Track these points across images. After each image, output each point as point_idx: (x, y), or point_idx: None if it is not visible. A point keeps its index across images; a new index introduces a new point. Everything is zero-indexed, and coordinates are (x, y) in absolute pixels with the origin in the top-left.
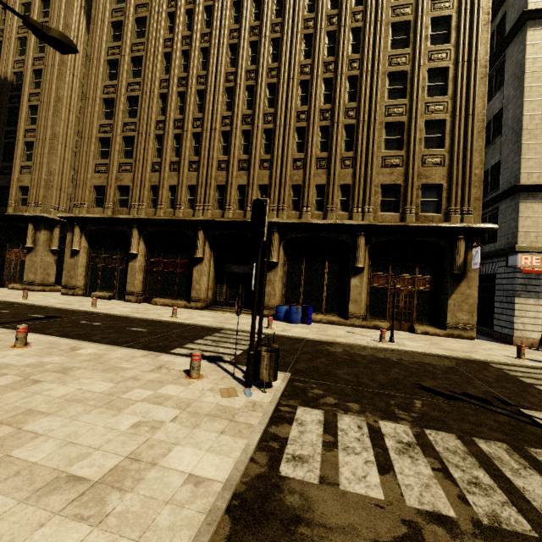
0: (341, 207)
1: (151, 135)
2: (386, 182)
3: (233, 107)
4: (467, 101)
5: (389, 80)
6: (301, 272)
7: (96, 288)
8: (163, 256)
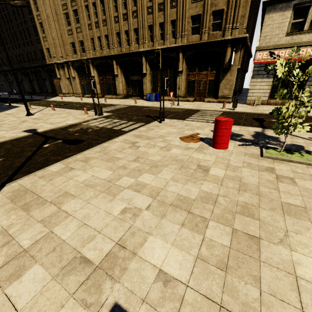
0: (172, 36)
1: (83, 7)
2: (193, 14)
3: None
4: None
5: None
6: (158, 76)
7: (86, 93)
8: (104, 75)
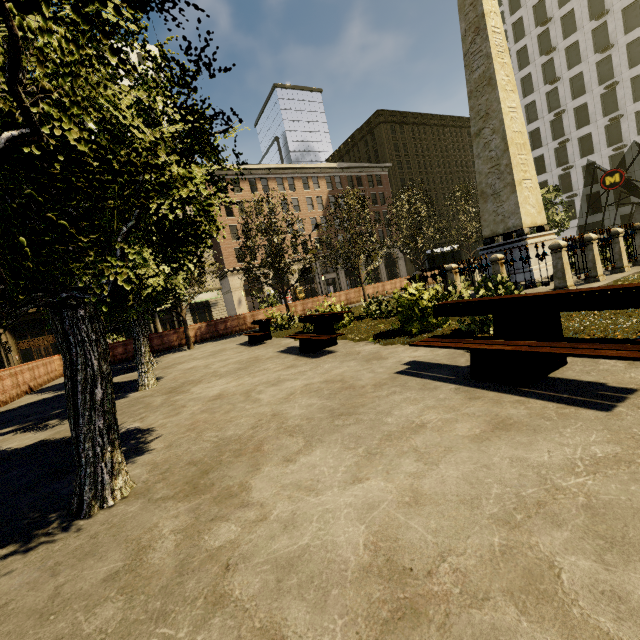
0: None
1: None
2: None
3: None
4: None
5: None
6: None
7: None
8: None
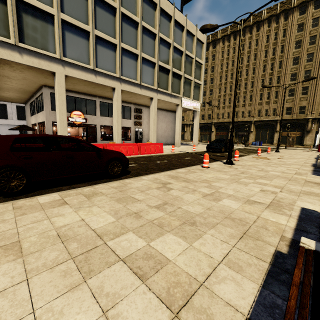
0: (273, 115)
1: (216, 100)
2: (287, 107)
3: (240, 89)
4: (316, 80)
5: (290, 75)
6: (260, 133)
7: (202, 140)
8: (220, 131)
